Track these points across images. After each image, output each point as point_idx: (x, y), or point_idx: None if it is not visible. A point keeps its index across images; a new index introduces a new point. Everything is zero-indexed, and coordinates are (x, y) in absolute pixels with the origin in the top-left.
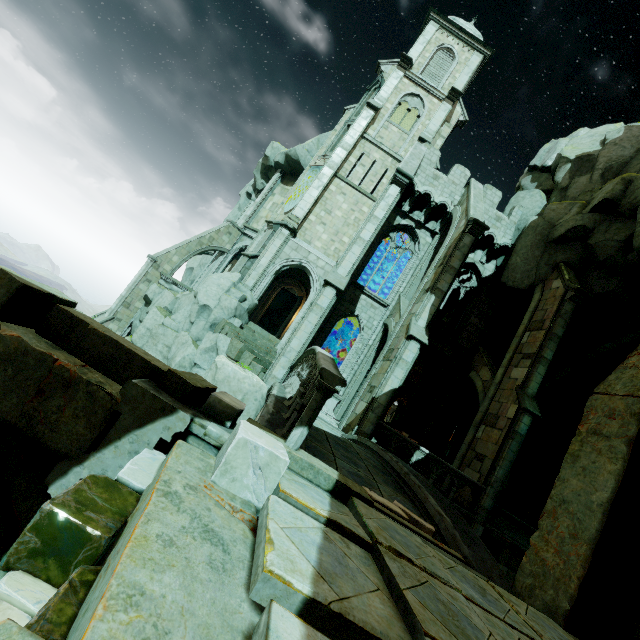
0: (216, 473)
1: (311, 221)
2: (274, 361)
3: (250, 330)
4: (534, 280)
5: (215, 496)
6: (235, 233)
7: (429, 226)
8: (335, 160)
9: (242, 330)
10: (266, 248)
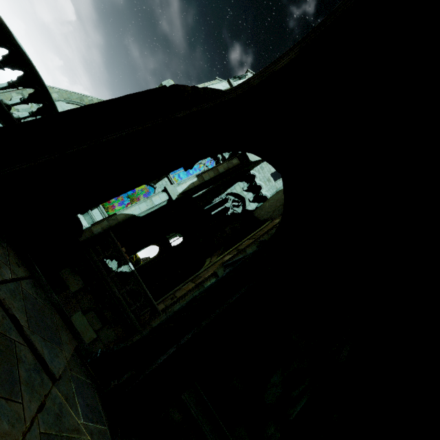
0: None
1: None
2: None
3: None
4: (269, 217)
5: None
6: None
7: None
8: None
9: None
10: None
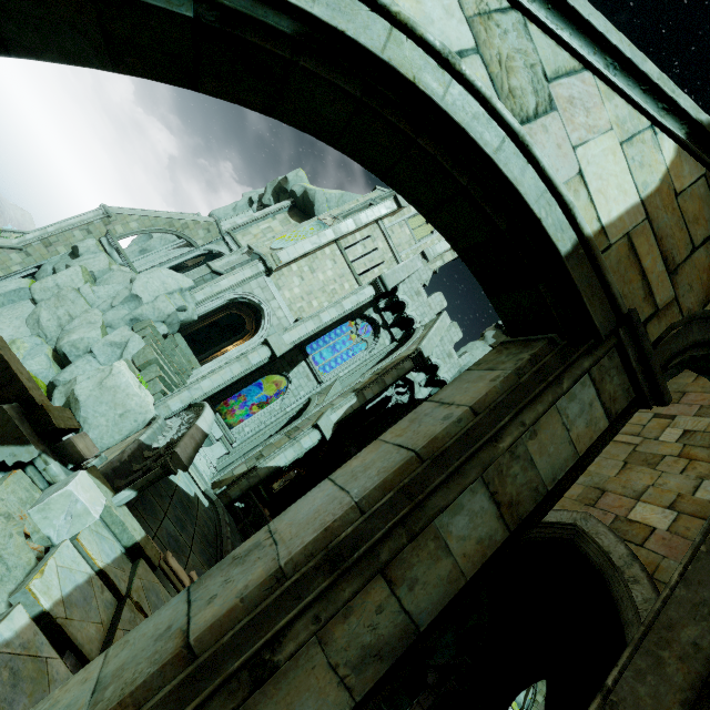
0: (35, 508)
1: (292, 269)
2: (176, 391)
3: (174, 342)
4: None
5: (24, 526)
6: (215, 233)
7: (393, 331)
8: (342, 228)
9: (164, 339)
10: (234, 272)
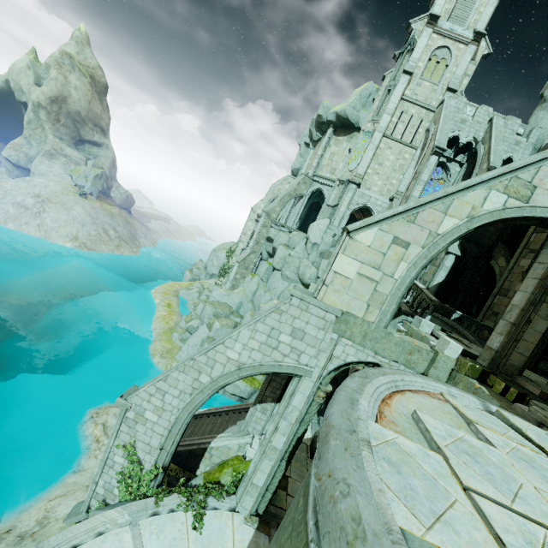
0: (419, 327)
1: (369, 174)
2: None
3: None
4: None
5: (423, 331)
6: (308, 181)
7: (458, 159)
8: (382, 125)
9: None
10: (342, 199)
